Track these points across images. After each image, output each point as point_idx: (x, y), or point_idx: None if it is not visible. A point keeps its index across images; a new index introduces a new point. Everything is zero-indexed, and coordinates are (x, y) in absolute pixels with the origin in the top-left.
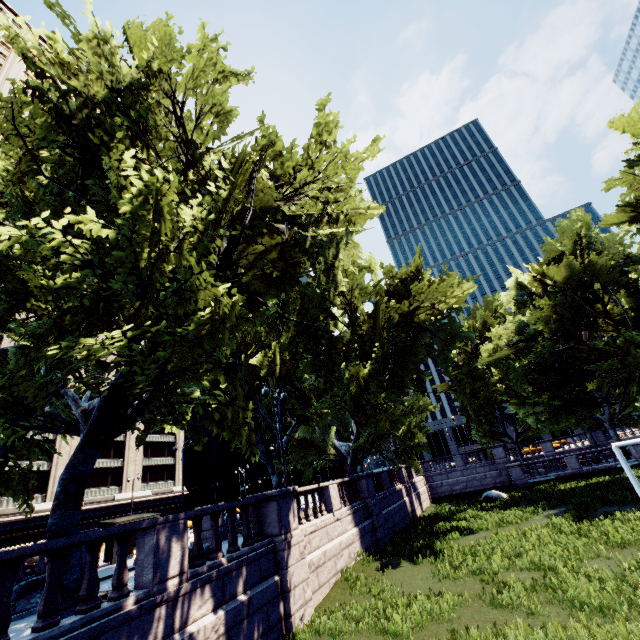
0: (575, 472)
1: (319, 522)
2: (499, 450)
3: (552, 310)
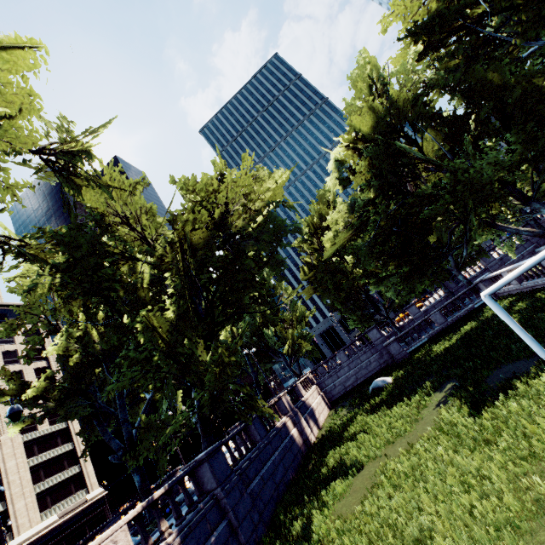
0: (443, 327)
1: None
2: (374, 332)
3: (371, 169)
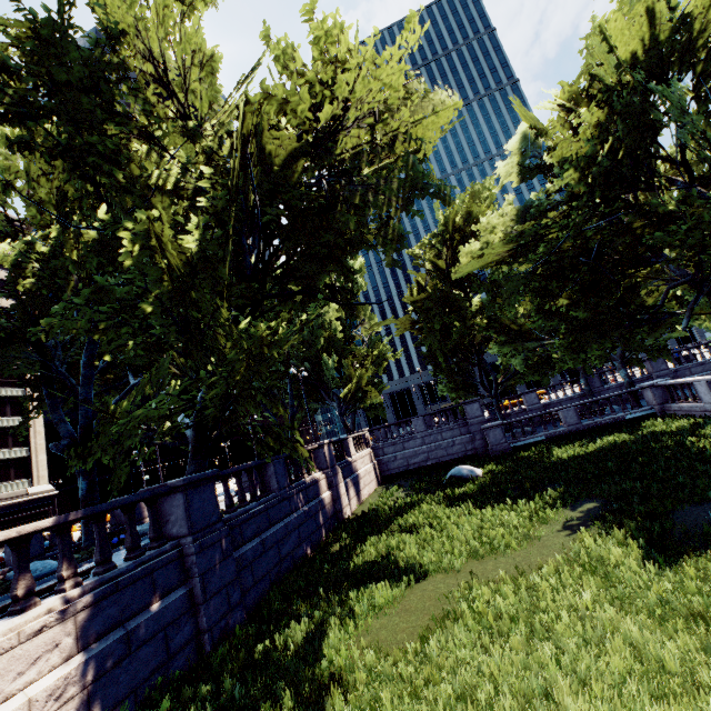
0: (572, 429)
1: None
2: (474, 407)
3: (596, 140)
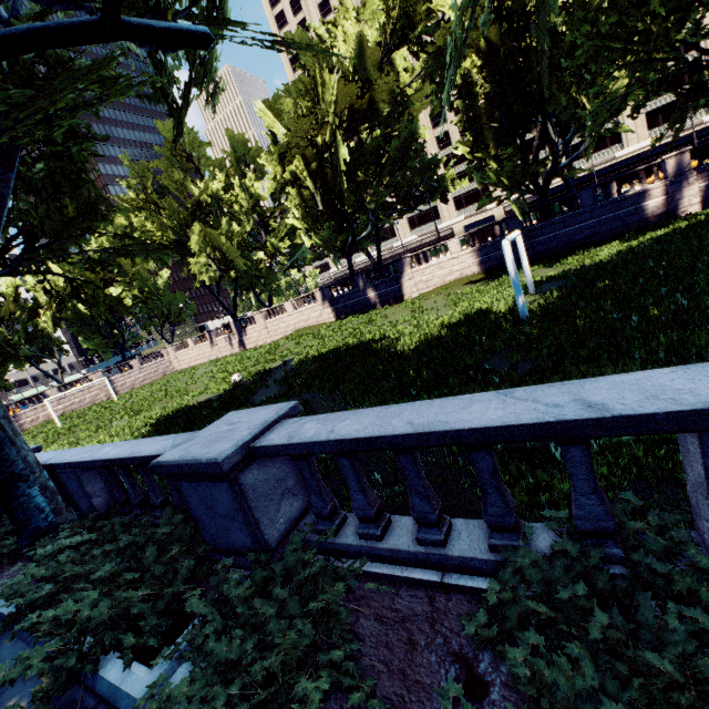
0: None
1: (435, 263)
2: None
3: None
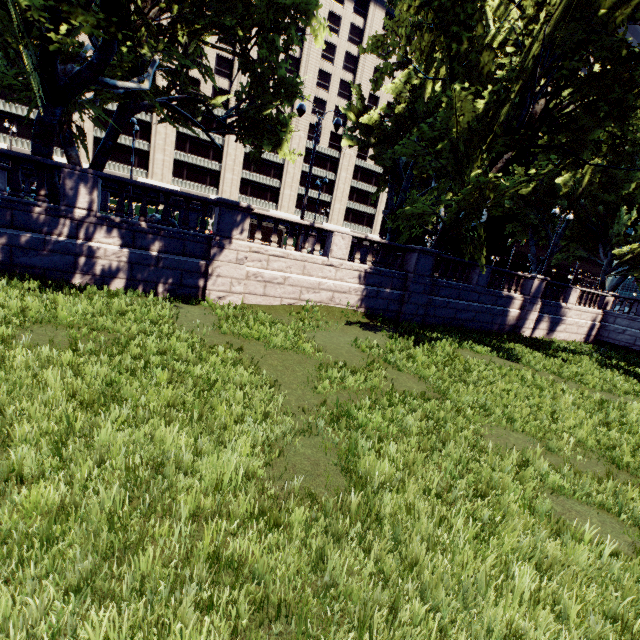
0: None
1: (297, 255)
2: None
3: None
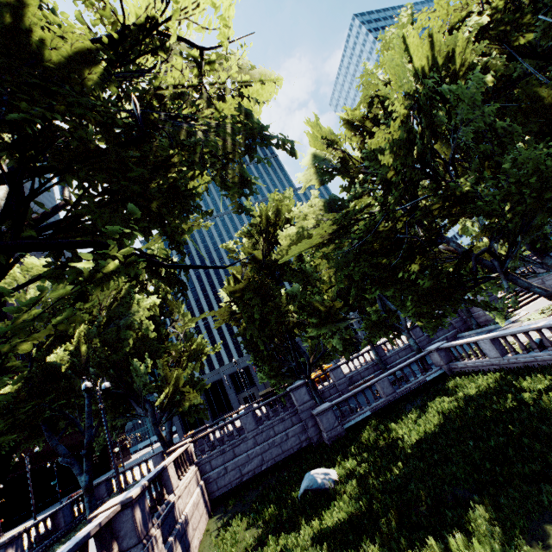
0: (390, 399)
1: None
2: (302, 391)
3: (405, 129)
